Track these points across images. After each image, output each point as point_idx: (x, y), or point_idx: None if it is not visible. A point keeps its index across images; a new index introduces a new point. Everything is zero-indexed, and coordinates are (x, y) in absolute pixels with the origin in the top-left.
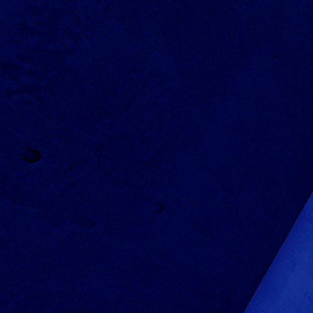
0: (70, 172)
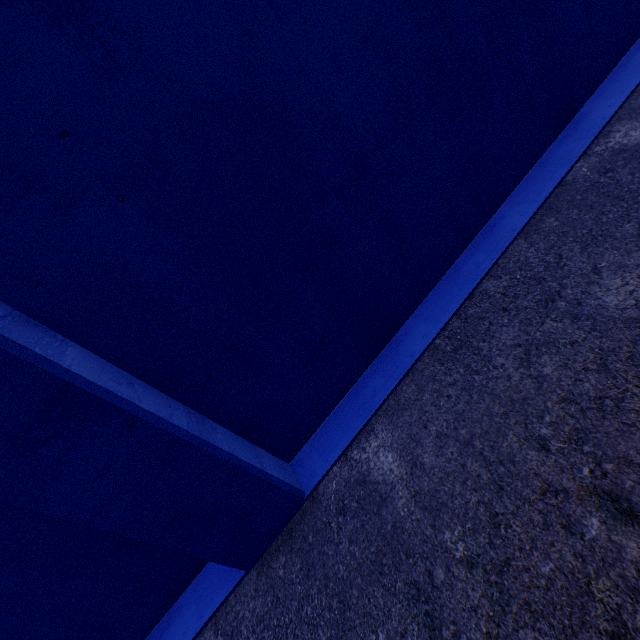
0: None
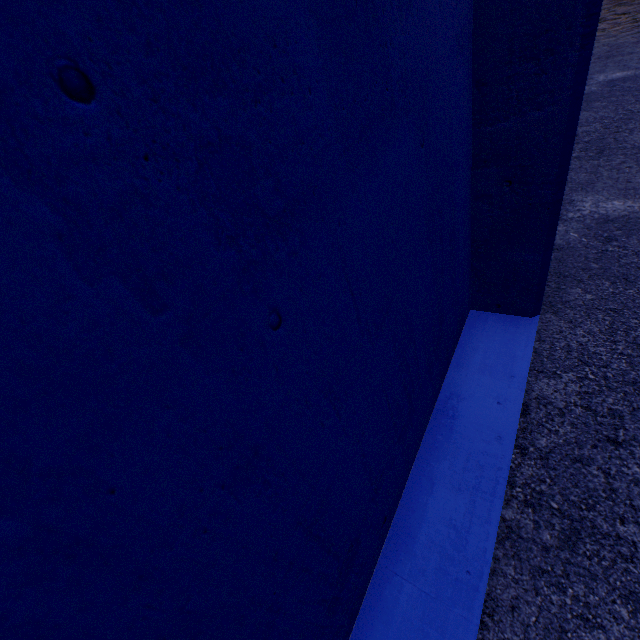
0: (143, 166)
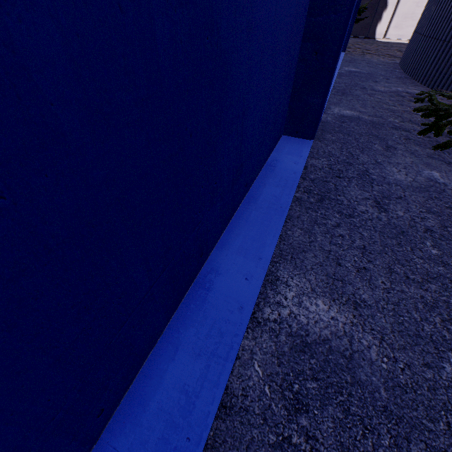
0: None
